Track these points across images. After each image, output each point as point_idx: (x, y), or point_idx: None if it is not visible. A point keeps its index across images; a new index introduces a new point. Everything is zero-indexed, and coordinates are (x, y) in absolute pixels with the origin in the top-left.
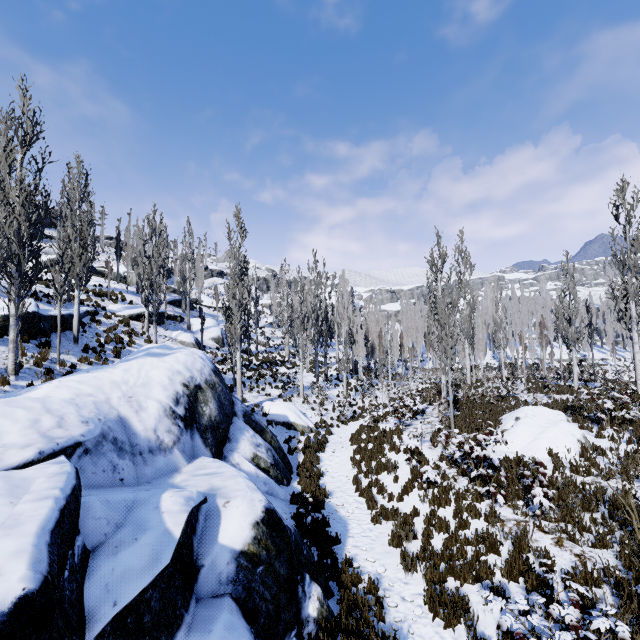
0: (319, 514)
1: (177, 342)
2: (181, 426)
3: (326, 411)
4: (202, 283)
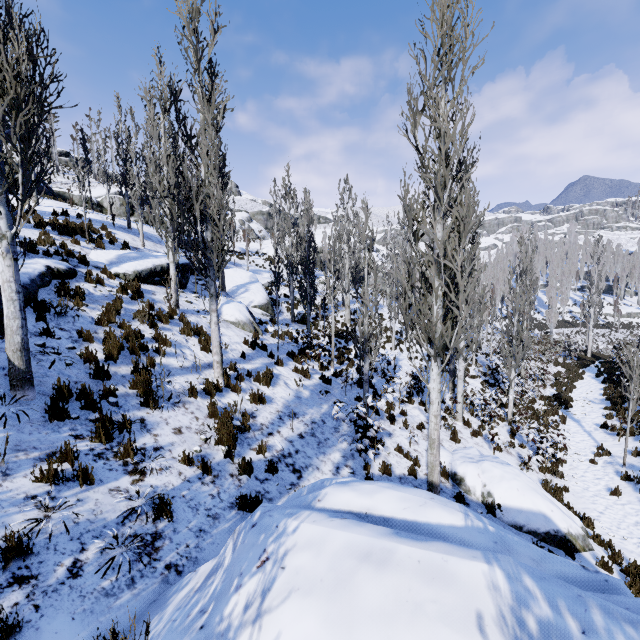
0: None
1: (225, 321)
2: None
3: (512, 447)
4: None
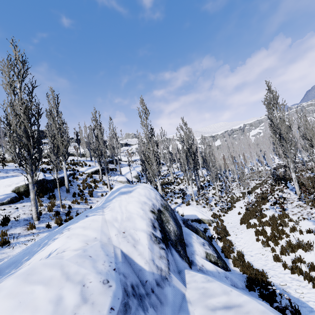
0: (276, 298)
1: (118, 182)
2: (164, 248)
3: (211, 207)
4: (120, 150)
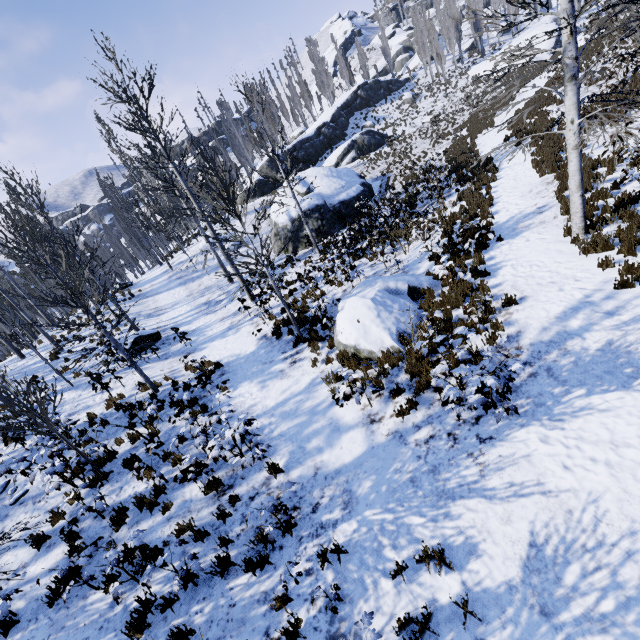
0: None
1: None
2: None
3: None
4: None
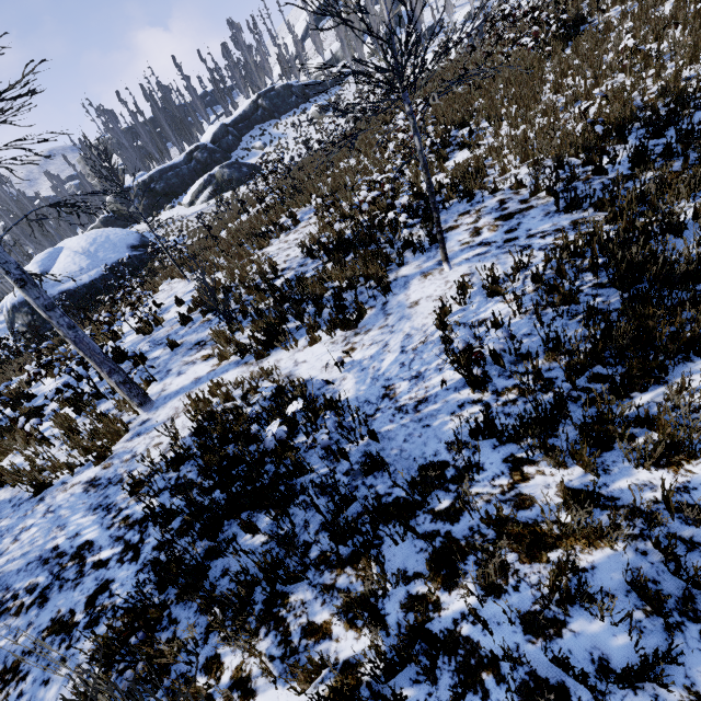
0: None
1: None
2: None
3: None
4: None
